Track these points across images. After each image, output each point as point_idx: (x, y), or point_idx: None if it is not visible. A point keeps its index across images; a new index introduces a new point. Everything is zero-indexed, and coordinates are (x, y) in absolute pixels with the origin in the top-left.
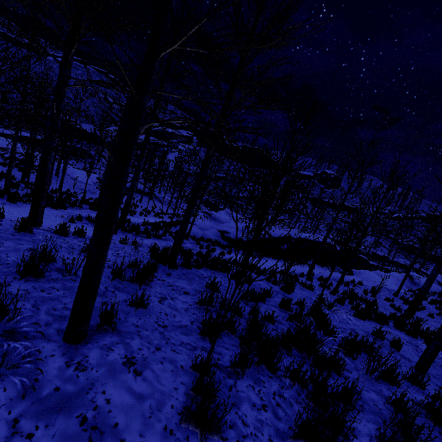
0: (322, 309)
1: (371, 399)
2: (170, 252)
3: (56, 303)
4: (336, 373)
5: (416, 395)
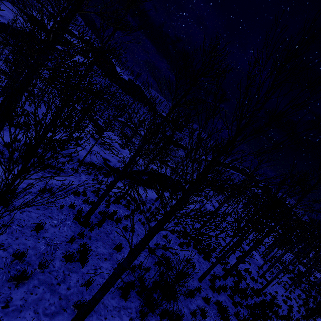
0: (166, 244)
1: (185, 313)
2: (87, 213)
3: (44, 302)
4: (173, 300)
5: (198, 300)
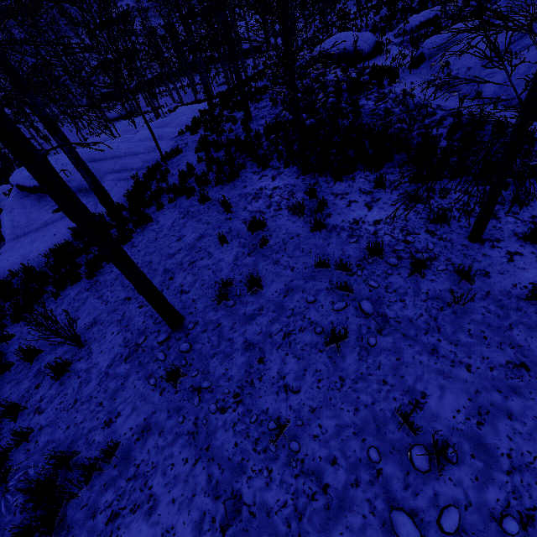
0: None
1: None
2: None
3: None
4: None
5: None
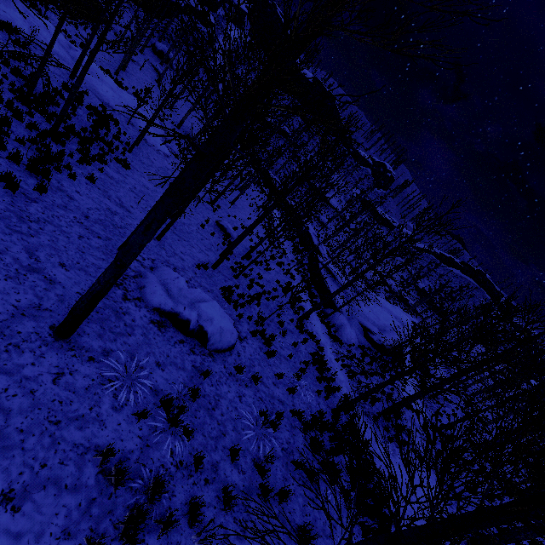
0: None
1: None
2: None
3: None
4: None
5: None
